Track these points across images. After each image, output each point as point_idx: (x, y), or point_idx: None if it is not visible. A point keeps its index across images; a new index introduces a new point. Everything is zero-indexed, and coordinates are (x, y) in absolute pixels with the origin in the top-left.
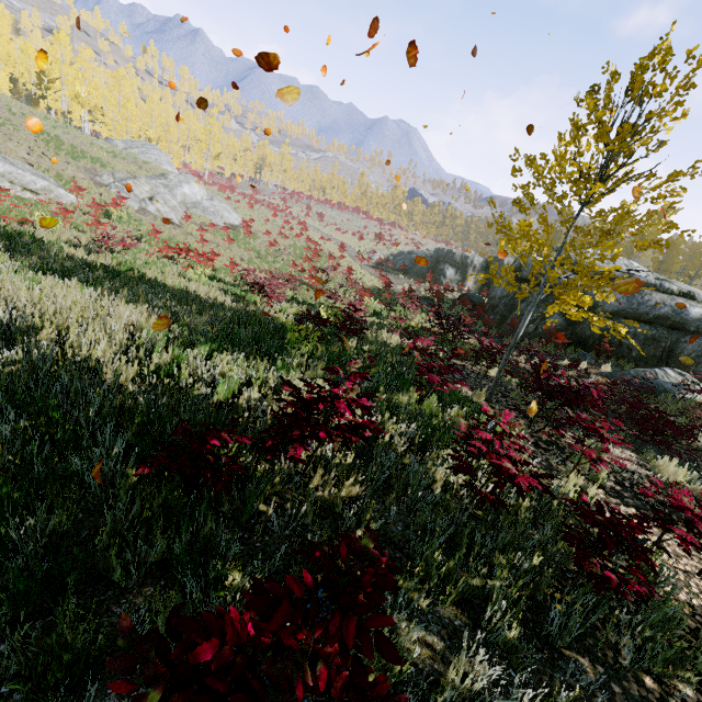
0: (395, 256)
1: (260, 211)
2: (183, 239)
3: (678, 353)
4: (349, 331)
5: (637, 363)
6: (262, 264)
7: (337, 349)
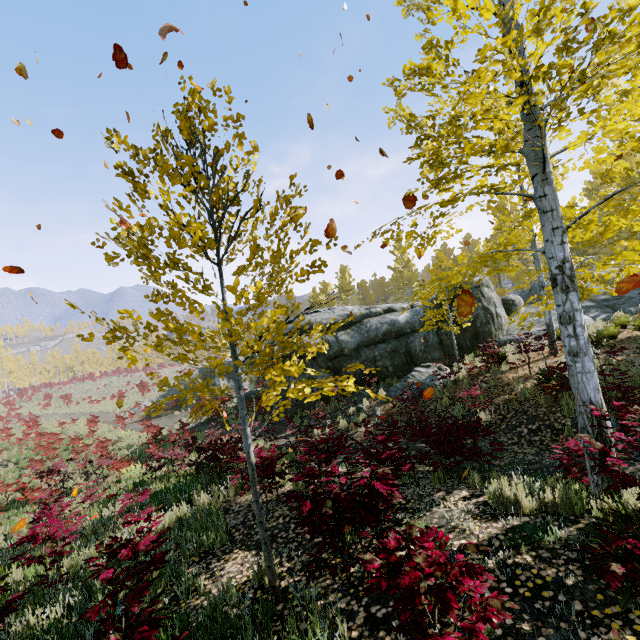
0: (165, 395)
1: None
2: None
3: (414, 352)
4: None
5: (398, 375)
6: None
7: None
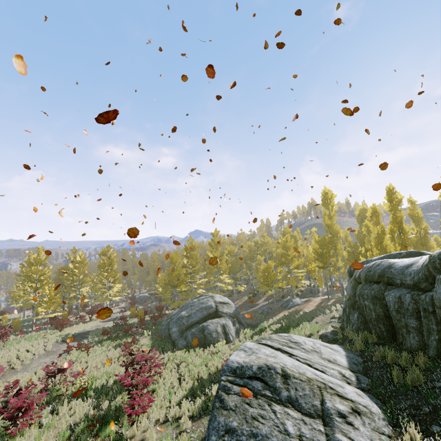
0: None
1: None
2: None
3: None
4: None
5: None
6: None
7: None
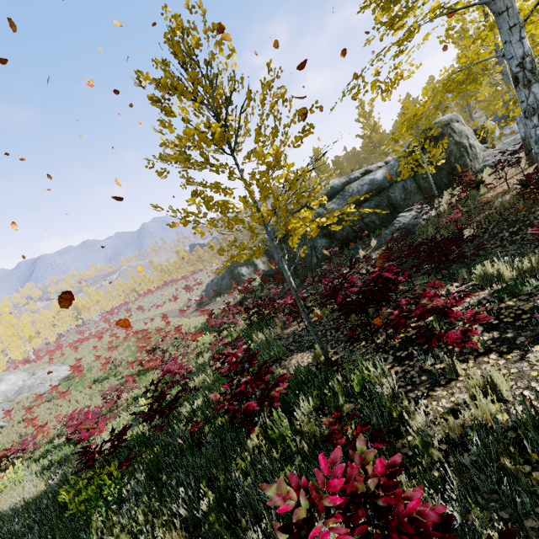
0: (205, 290)
1: (90, 344)
2: (13, 435)
3: (396, 202)
4: (161, 414)
5: (385, 225)
6: (105, 387)
7: (166, 440)
